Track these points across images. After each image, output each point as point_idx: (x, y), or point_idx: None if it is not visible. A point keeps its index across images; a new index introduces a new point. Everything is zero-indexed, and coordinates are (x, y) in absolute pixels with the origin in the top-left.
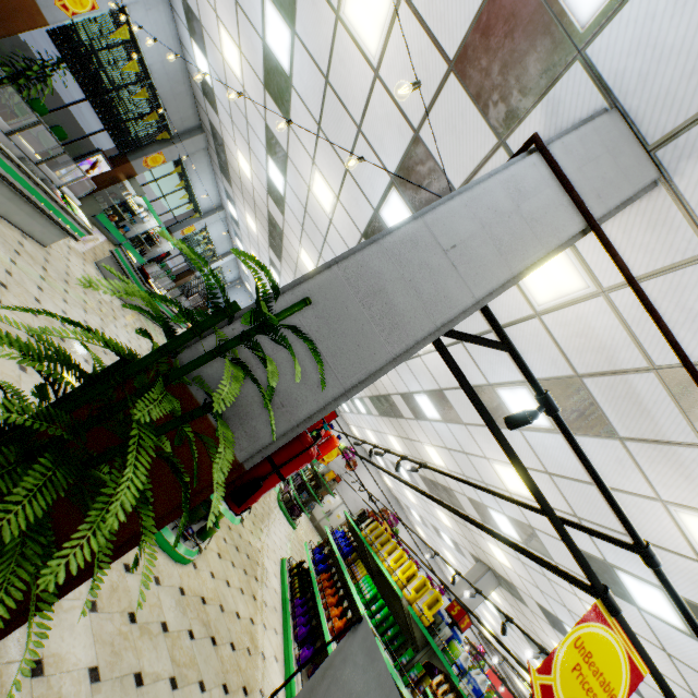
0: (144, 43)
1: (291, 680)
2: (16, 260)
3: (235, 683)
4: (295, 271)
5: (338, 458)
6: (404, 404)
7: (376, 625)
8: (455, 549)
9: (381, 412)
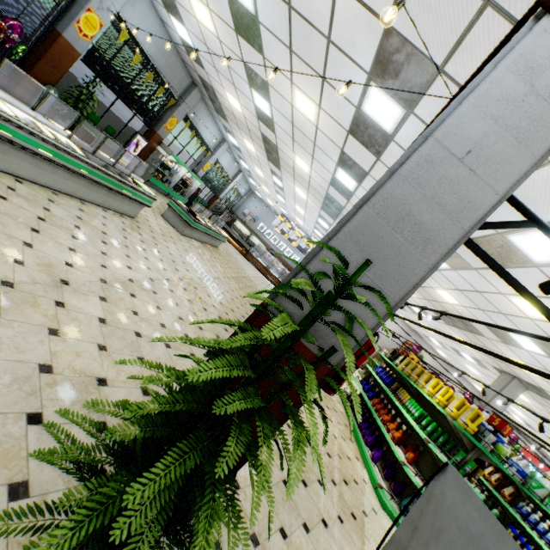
0: (138, 35)
1: (372, 472)
2: (126, 235)
3: (337, 478)
4: (293, 174)
5: None
6: None
7: (428, 434)
8: (477, 364)
9: None
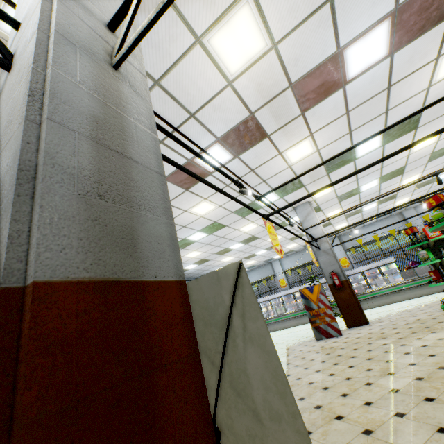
0: None
1: None
2: None
3: None
4: None
5: None
6: None
7: None
8: None
9: None
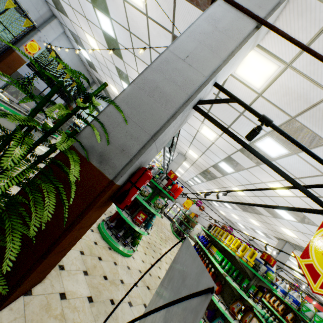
0: (62, 55)
1: None
2: (34, 151)
3: None
4: None
5: (195, 208)
6: (215, 170)
7: (227, 272)
8: (265, 236)
9: (207, 179)
